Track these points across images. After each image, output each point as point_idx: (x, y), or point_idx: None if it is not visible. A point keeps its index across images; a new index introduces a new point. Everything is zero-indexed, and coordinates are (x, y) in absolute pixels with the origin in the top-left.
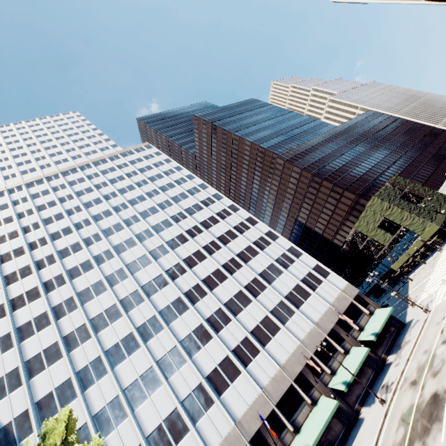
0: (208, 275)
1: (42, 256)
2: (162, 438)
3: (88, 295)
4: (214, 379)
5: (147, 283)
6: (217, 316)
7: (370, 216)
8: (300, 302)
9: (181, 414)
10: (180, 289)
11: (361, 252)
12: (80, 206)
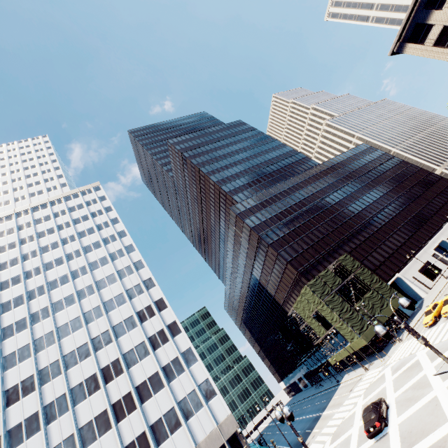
0: (80, 382)
1: None
2: None
3: None
4: None
5: (12, 387)
6: (64, 445)
7: (305, 303)
8: (164, 436)
9: None
10: (43, 400)
11: (301, 333)
12: None
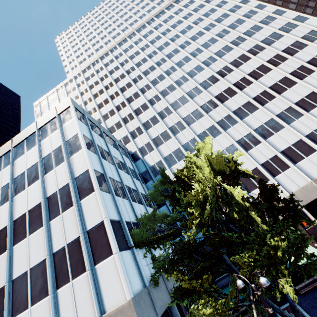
0: (274, 83)
1: (142, 86)
2: (248, 181)
3: (177, 105)
4: (289, 153)
5: (218, 95)
6: (287, 112)
7: None
8: None
9: (261, 171)
10: (248, 96)
11: None
12: (155, 51)
